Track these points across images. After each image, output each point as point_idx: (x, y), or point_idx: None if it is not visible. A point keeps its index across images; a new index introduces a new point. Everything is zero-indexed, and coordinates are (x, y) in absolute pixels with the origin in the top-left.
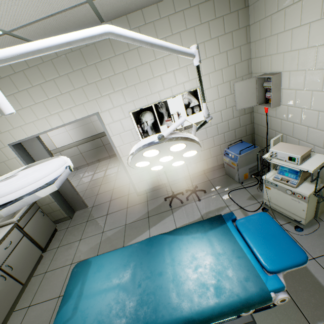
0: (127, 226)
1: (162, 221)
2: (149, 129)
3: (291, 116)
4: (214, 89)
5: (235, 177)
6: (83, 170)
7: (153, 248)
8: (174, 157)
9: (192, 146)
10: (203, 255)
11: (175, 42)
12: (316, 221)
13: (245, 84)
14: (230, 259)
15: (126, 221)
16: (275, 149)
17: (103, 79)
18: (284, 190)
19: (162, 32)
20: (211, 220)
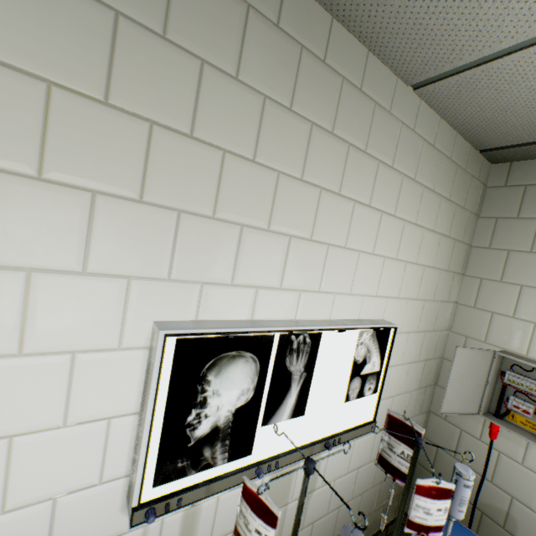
0: None
1: None
2: None
3: None
4: (402, 338)
5: None
6: None
7: None
8: None
9: None
10: None
11: (389, 188)
12: None
13: (474, 358)
14: None
15: None
16: None
17: (115, 110)
18: None
19: (379, 142)
20: None
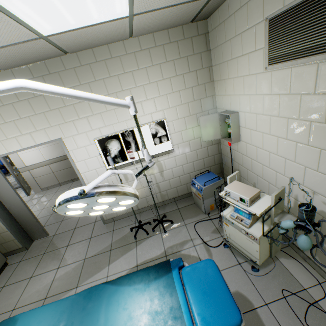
0: (86, 261)
1: (124, 255)
2: (110, 160)
3: (249, 152)
4: (182, 120)
5: (202, 208)
6: (54, 190)
7: (91, 302)
8: (111, 205)
9: (123, 197)
10: (140, 314)
11: (142, 76)
12: (272, 260)
13: (209, 118)
14: (165, 320)
15: (86, 255)
16: (228, 187)
17: (67, 106)
18: (239, 229)
19: (128, 66)
20: (158, 267)
